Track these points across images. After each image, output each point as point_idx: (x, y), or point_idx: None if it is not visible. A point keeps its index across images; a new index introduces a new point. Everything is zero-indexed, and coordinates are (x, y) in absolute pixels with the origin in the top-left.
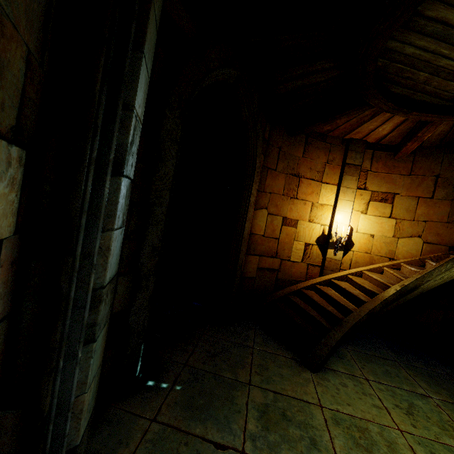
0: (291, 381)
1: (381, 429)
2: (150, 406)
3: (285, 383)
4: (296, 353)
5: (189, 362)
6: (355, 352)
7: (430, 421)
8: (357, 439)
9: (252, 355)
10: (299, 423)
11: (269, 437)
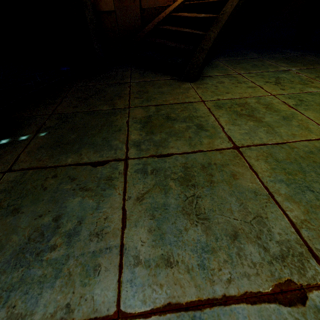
0: (172, 94)
1: (258, 99)
2: (3, 160)
3: (166, 96)
4: (174, 75)
5: (56, 111)
6: (226, 61)
7: (294, 83)
8: (239, 112)
9: (129, 88)
10: (184, 119)
11: (155, 138)
